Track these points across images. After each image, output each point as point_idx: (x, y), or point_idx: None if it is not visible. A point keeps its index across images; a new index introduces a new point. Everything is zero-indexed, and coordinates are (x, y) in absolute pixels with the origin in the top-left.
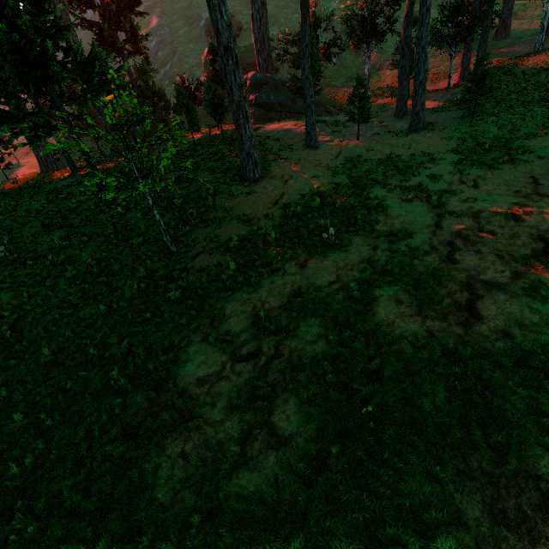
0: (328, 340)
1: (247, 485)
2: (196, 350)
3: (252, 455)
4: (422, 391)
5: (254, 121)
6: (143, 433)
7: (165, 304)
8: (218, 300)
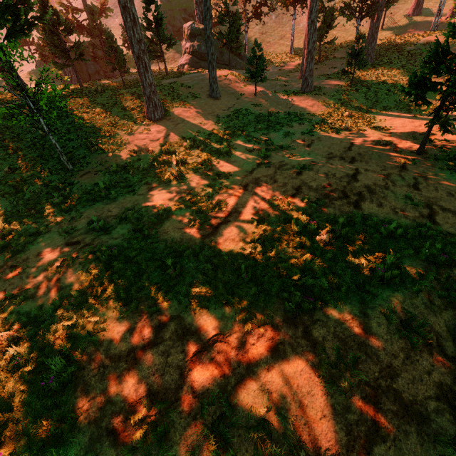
0: (123, 237)
1: (26, 308)
2: (49, 236)
3: (39, 294)
4: (147, 270)
5: (187, 67)
6: None
7: (50, 205)
8: (84, 207)
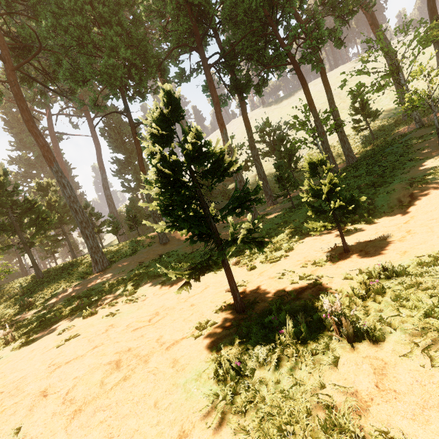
0: None
1: None
2: None
3: None
4: None
5: None
6: None
7: None
8: None
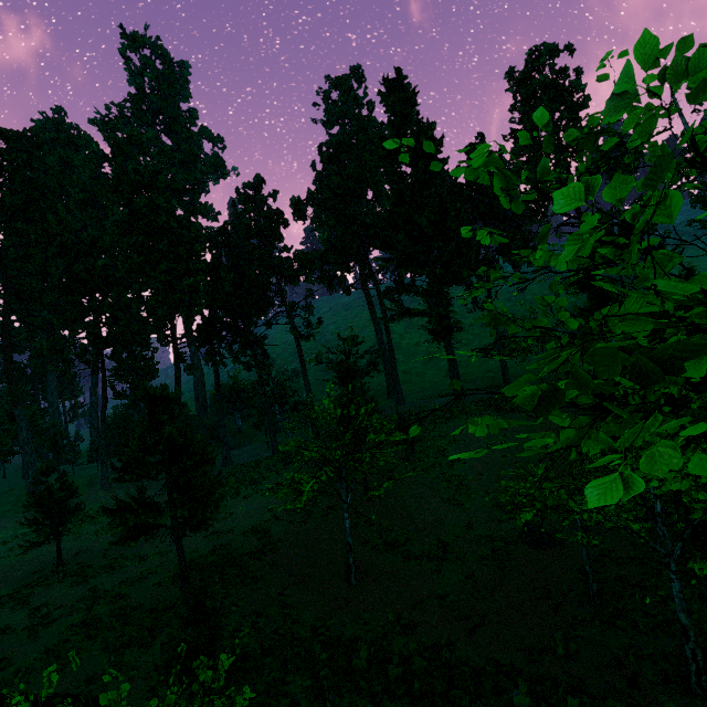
0: None
1: None
2: None
3: None
4: None
5: None
6: None
7: None
8: None
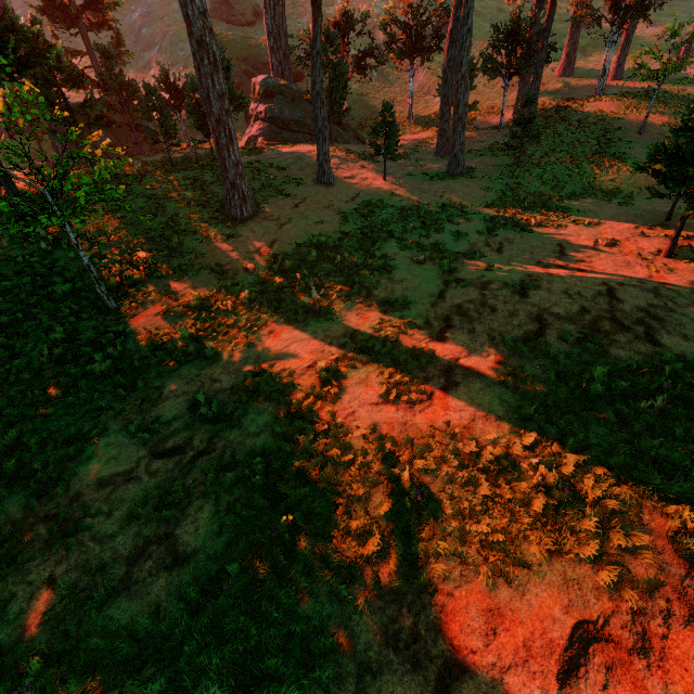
0: (274, 431)
1: (120, 617)
2: (110, 442)
3: (138, 578)
4: (358, 495)
5: (262, 140)
6: (3, 554)
7: (87, 378)
8: (158, 376)
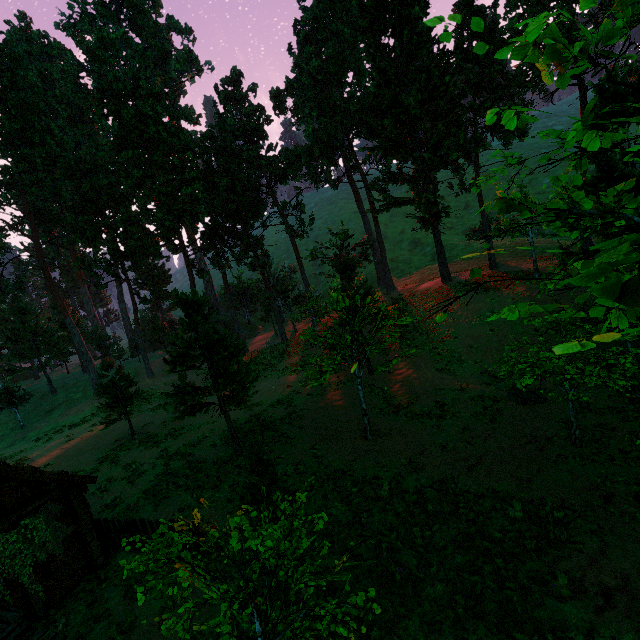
0: None
1: None
2: None
3: None
4: None
5: None
6: None
7: None
8: None
